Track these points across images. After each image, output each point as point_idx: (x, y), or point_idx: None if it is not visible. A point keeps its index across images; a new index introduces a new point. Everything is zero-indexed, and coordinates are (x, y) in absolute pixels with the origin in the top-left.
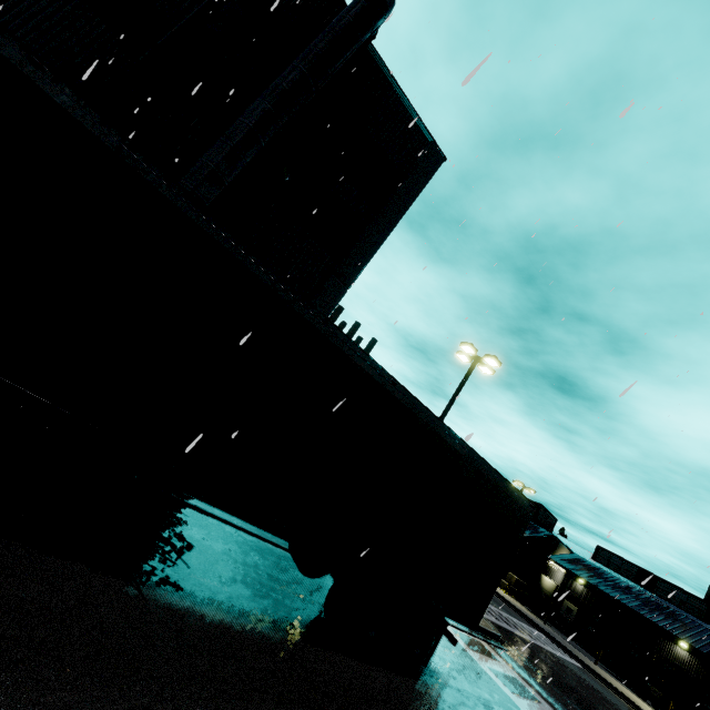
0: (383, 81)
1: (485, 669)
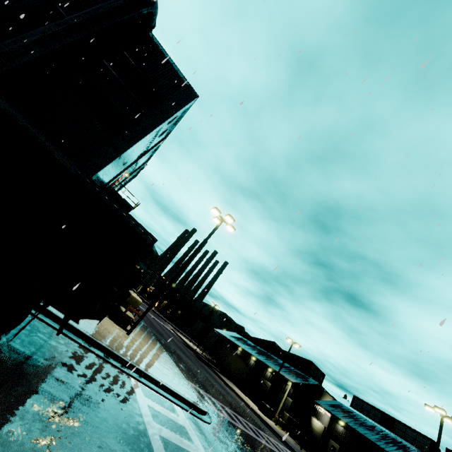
0: (156, 48)
1: (140, 403)
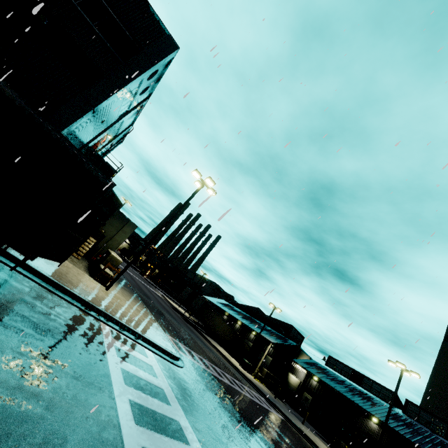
0: None
1: (106, 343)
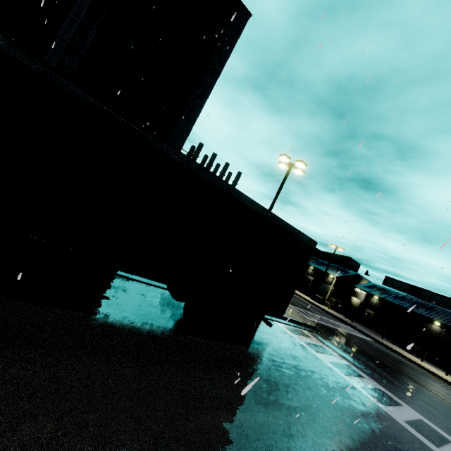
0: None
1: (300, 342)
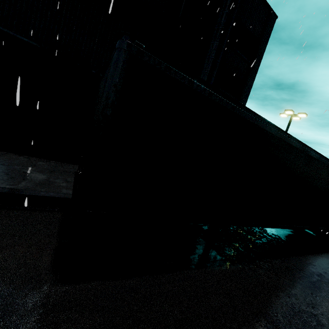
0: None
1: None
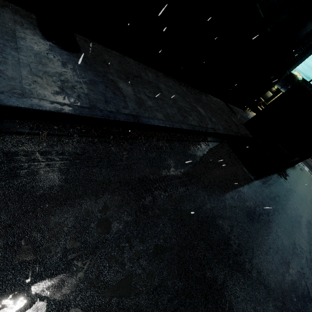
0: None
1: None
